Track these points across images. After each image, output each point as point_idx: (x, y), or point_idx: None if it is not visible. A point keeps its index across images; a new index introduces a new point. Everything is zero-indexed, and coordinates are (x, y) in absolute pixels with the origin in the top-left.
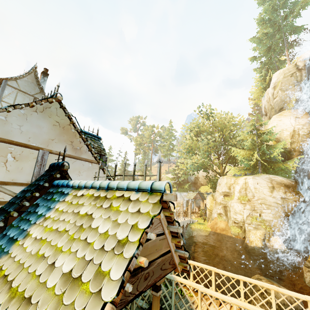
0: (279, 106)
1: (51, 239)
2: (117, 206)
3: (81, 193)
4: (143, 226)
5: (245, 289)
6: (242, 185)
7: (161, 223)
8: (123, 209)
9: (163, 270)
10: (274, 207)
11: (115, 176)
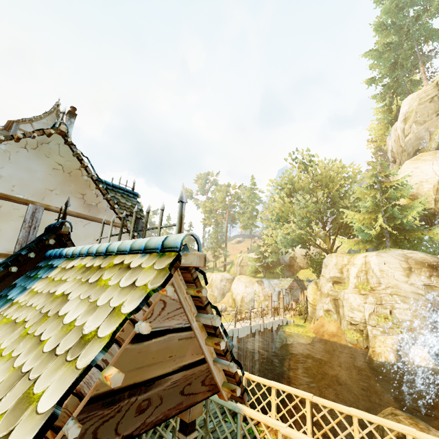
0: (414, 147)
1: None
2: (108, 278)
3: (72, 264)
4: (128, 309)
5: (362, 432)
6: (361, 266)
7: (183, 308)
8: (113, 283)
9: (188, 394)
10: (413, 300)
11: (120, 233)
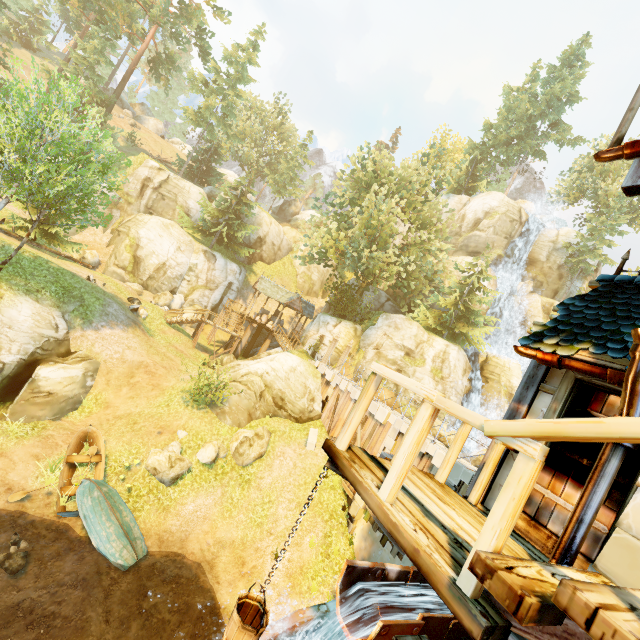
0: (478, 247)
1: None
2: None
3: None
4: None
5: None
6: (440, 352)
7: None
8: None
9: None
10: (460, 396)
11: None
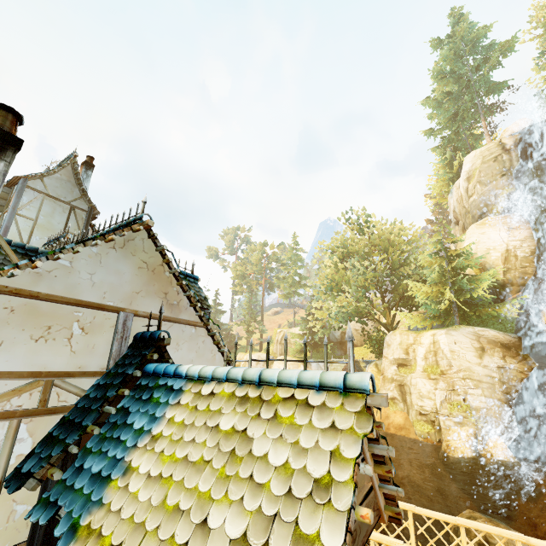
0: (478, 210)
1: (181, 476)
2: (290, 415)
3: (209, 390)
4: (352, 454)
5: (470, 542)
6: (429, 346)
7: None
8: (304, 423)
9: None
10: (487, 384)
11: (268, 360)
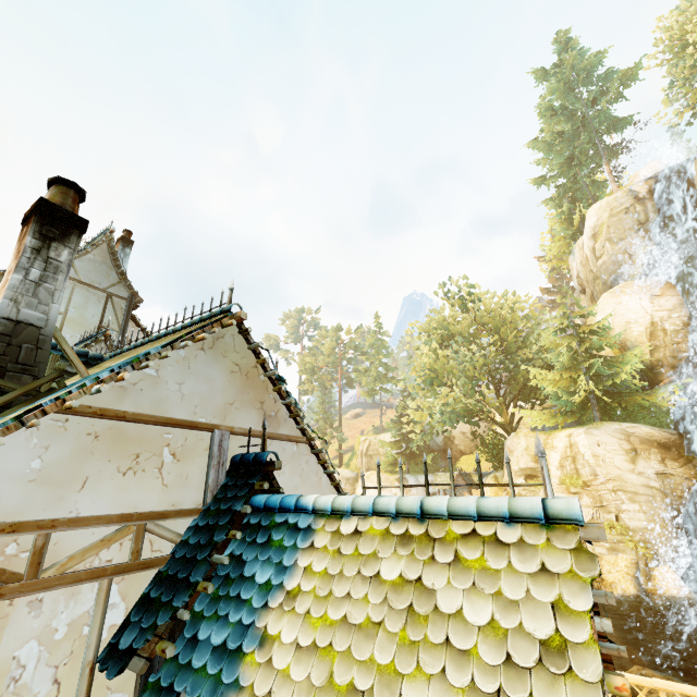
0: (611, 274)
1: (345, 645)
2: (478, 557)
3: (351, 527)
4: (583, 606)
5: None
6: (565, 450)
7: None
8: (501, 567)
9: None
10: (645, 497)
11: (427, 485)
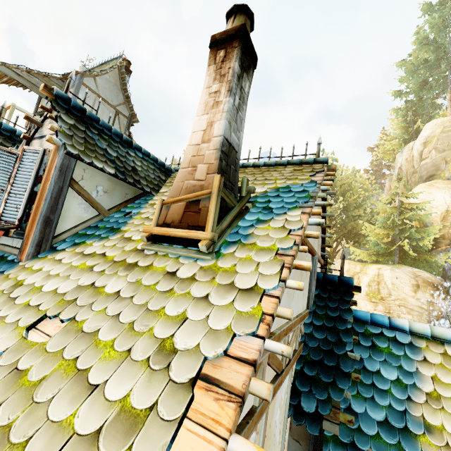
0: (428, 172)
1: None
2: None
3: None
4: None
5: None
6: (374, 277)
7: None
8: None
9: None
10: (417, 312)
11: None
